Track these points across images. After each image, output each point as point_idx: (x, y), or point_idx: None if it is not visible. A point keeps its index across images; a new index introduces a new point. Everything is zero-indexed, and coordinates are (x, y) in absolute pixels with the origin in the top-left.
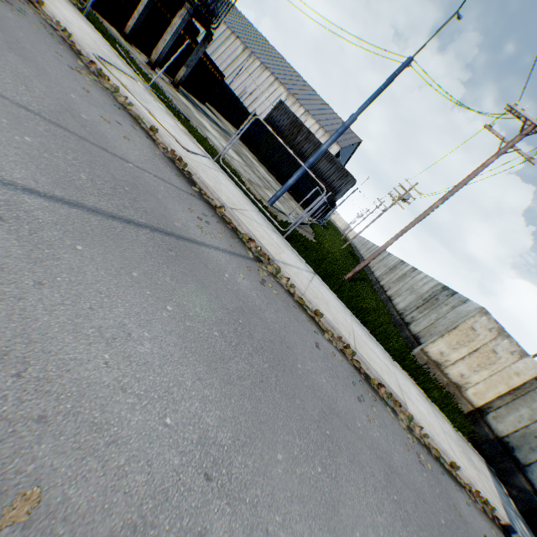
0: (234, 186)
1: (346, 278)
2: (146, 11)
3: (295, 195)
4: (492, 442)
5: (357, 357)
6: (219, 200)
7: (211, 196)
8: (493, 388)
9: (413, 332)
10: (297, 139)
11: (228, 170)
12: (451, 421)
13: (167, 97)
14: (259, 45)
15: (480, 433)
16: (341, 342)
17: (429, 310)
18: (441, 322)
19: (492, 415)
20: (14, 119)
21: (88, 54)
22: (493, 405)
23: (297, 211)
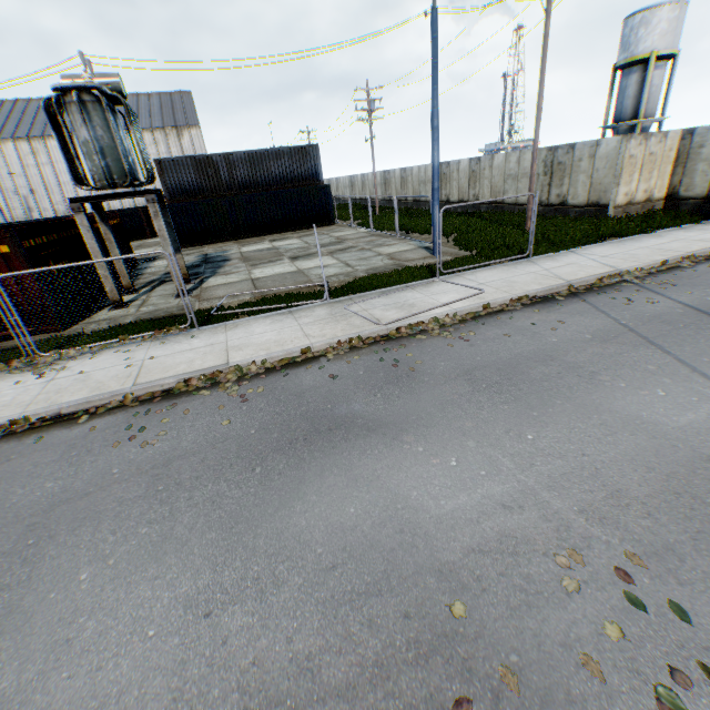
0: (477, 273)
1: (528, 229)
2: (103, 255)
3: (299, 225)
4: (704, 204)
5: (695, 255)
6: (564, 286)
7: (557, 290)
8: (664, 175)
9: (581, 204)
10: (223, 177)
11: (455, 270)
12: (689, 222)
13: (285, 292)
14: None
15: (689, 208)
16: (683, 260)
17: (568, 178)
18: (600, 176)
19: (682, 190)
20: (702, 355)
21: (387, 330)
22: (674, 184)
23: (357, 235)
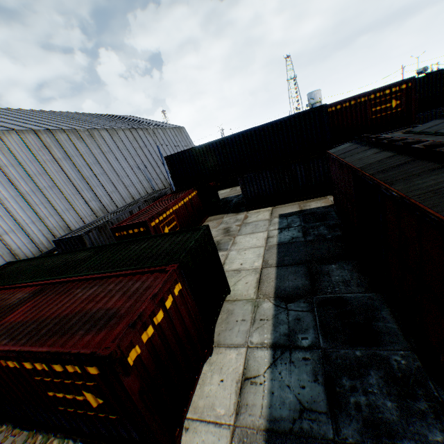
0: None
1: None
2: None
3: None
4: None
5: None
6: None
7: None
8: None
9: None
10: None
11: None
12: None
13: None
14: (5, 116)
15: None
16: None
17: None
18: None
19: None
20: None
21: None
22: None
23: None
